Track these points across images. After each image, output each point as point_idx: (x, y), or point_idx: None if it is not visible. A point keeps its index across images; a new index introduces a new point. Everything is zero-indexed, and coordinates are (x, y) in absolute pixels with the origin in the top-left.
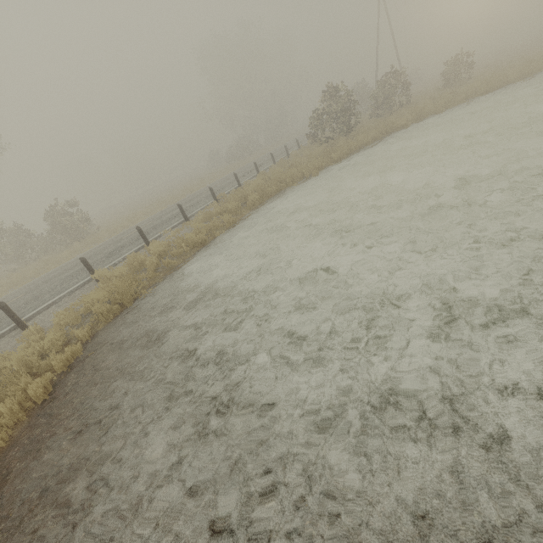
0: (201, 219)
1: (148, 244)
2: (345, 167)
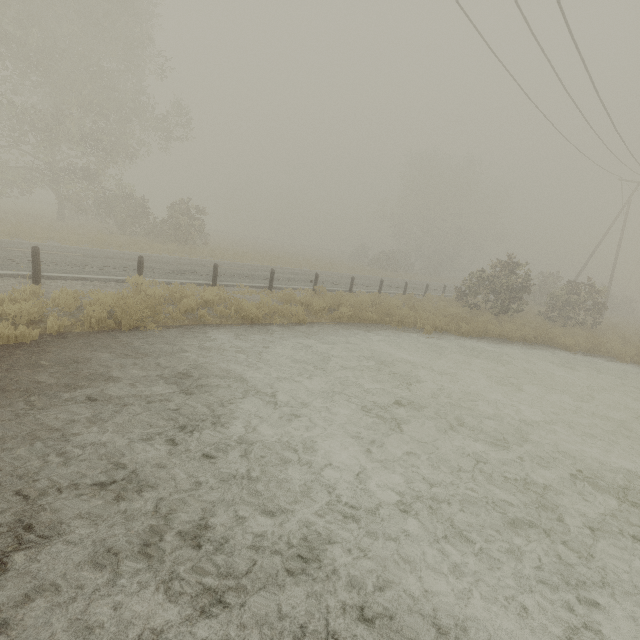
0: (280, 296)
1: (213, 285)
2: (465, 346)
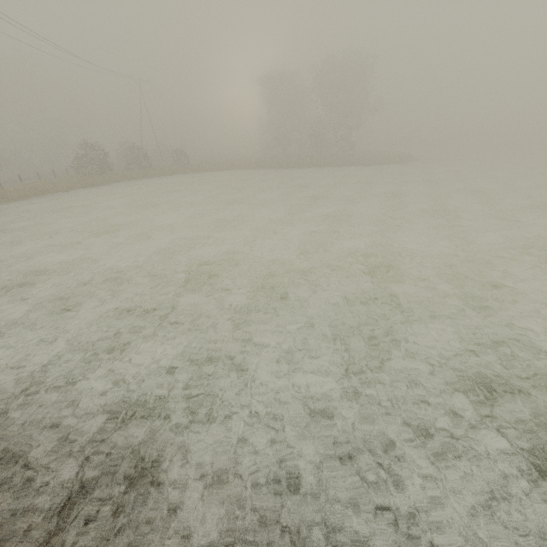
0: None
1: None
2: (87, 191)
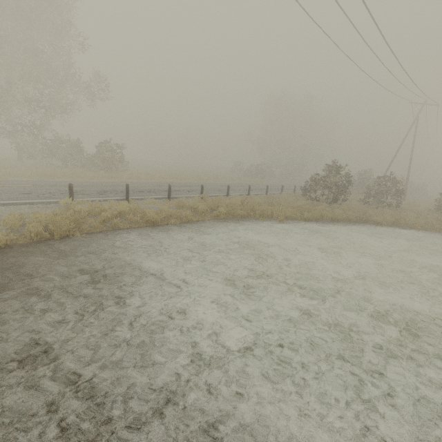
0: (176, 204)
1: (127, 200)
2: (306, 228)
